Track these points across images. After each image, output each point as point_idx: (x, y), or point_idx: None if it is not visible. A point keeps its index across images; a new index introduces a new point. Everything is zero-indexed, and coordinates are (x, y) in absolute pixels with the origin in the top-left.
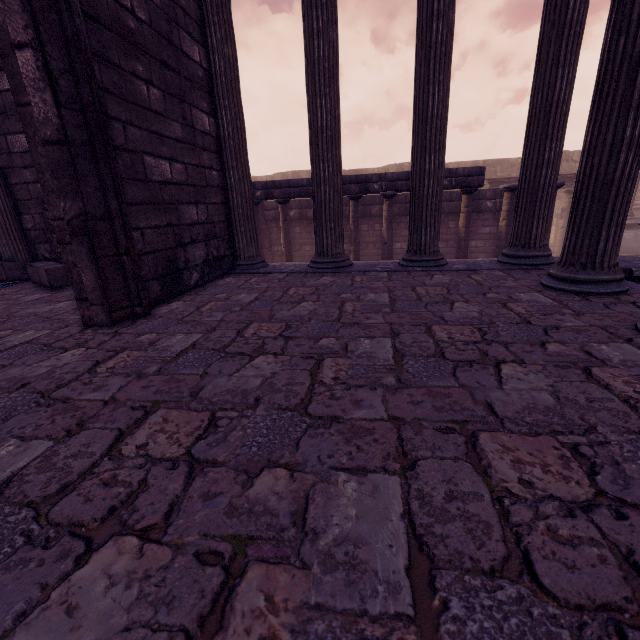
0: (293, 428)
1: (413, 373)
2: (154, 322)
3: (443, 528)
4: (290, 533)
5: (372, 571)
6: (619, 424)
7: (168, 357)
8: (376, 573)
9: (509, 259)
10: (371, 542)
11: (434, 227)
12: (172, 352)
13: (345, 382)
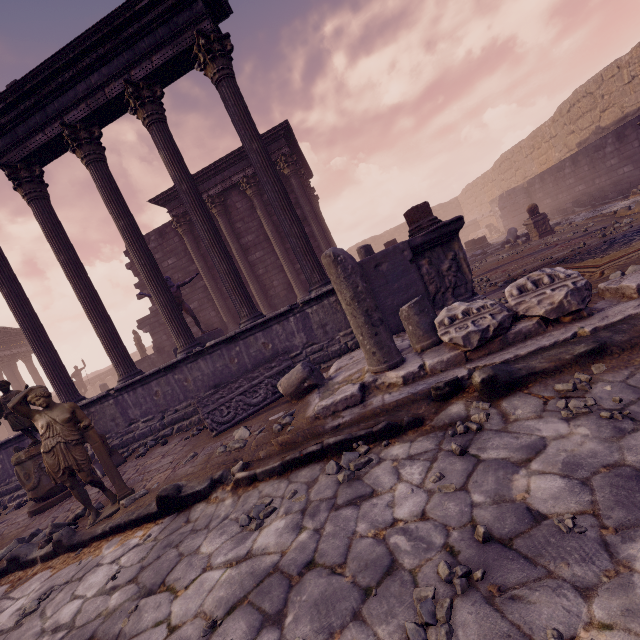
0: None
1: None
2: None
3: None
4: None
5: None
6: None
7: None
8: None
9: None
10: None
11: None
12: None
13: None
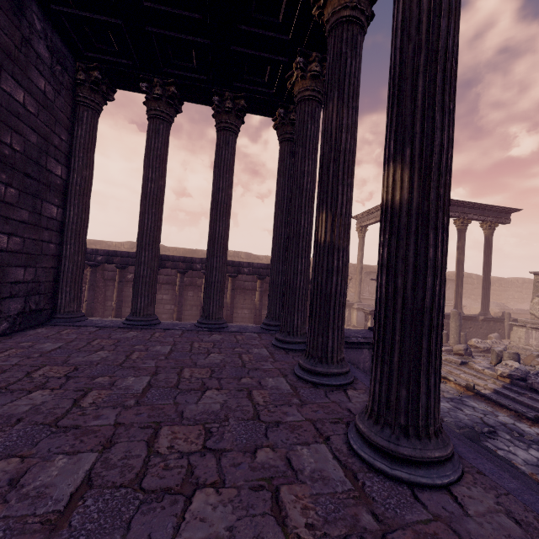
0: (40, 434)
1: (150, 397)
2: None
3: (108, 472)
4: (4, 489)
5: (50, 496)
6: (241, 416)
7: None
8: (52, 497)
9: (265, 326)
10: (58, 484)
11: (219, 302)
12: None
13: (98, 405)
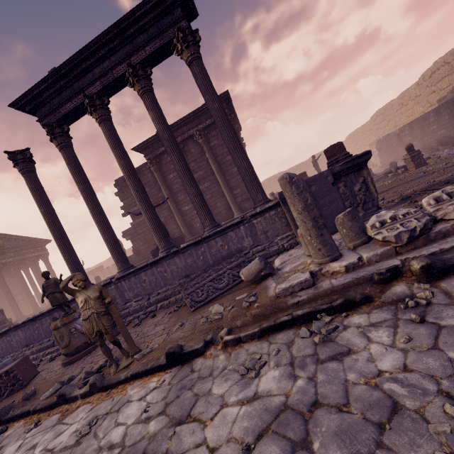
0: None
1: None
2: None
3: None
4: None
5: None
6: None
7: None
8: None
9: None
10: None
11: None
12: None
13: None
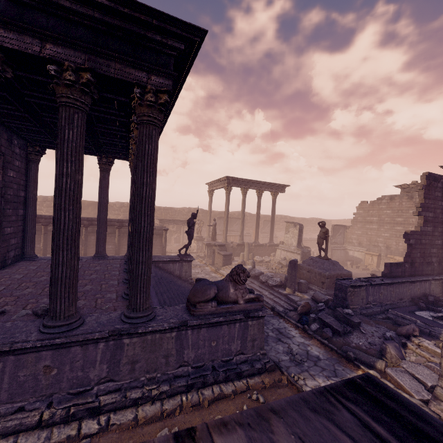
0: None
1: None
2: (4, 274)
3: None
4: None
5: None
6: (100, 278)
7: (18, 278)
8: None
9: (126, 256)
10: None
11: (103, 247)
12: (18, 278)
13: None
